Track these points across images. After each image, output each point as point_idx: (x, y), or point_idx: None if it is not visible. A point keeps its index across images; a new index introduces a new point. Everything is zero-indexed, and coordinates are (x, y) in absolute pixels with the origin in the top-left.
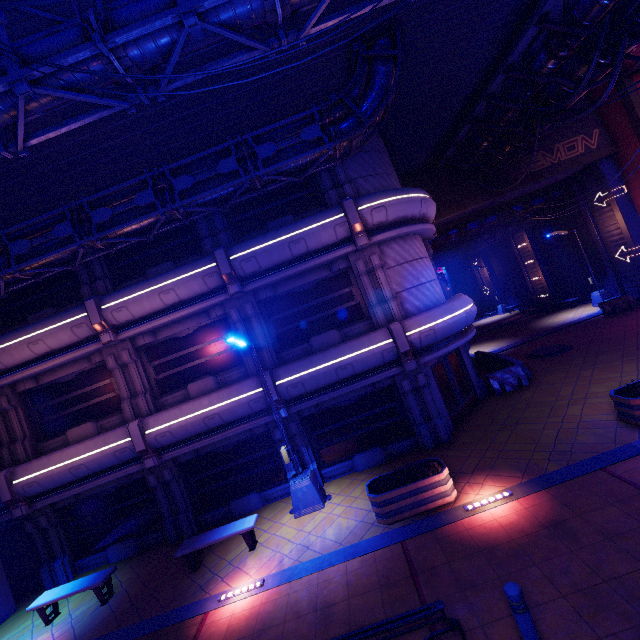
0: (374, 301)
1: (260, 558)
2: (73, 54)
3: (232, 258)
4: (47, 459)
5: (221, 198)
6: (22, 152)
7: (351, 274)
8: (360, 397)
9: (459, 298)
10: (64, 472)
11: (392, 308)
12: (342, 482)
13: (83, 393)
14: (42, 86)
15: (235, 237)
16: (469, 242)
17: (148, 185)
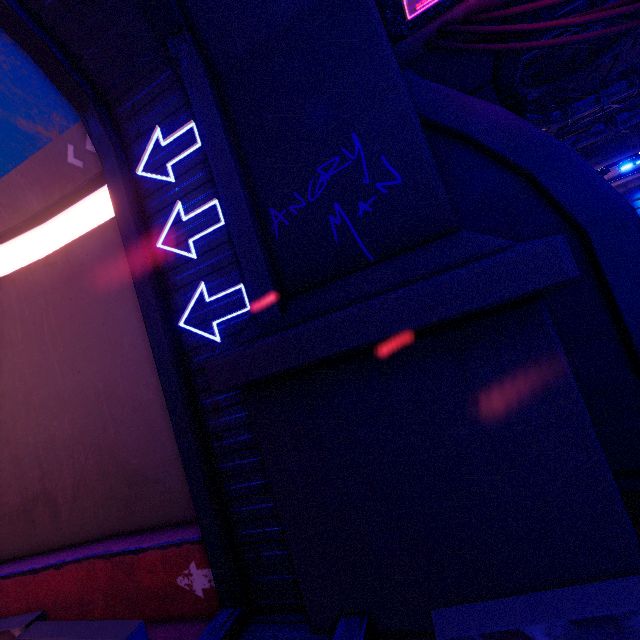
0: None
1: None
2: None
3: None
4: None
5: None
6: None
7: None
8: None
9: None
10: None
11: None
12: None
13: None
14: None
15: None
16: None
17: None
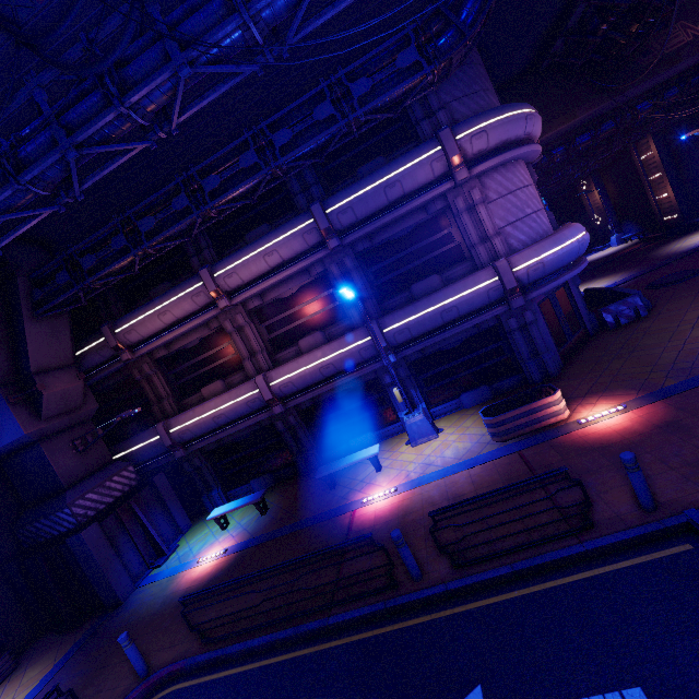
0: (476, 240)
1: (388, 475)
2: (223, 29)
3: (328, 212)
4: (192, 412)
5: (318, 148)
6: (175, 131)
7: (449, 214)
8: (464, 340)
9: (570, 226)
10: (209, 421)
11: (496, 245)
12: (451, 418)
13: (207, 356)
14: (197, 65)
15: (325, 189)
16: (578, 161)
17: (248, 145)
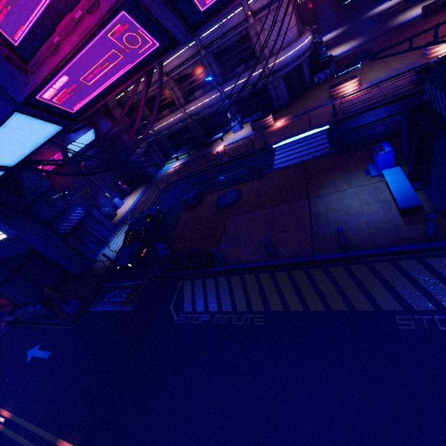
0: (258, 50)
1: (224, 142)
2: None
3: (200, 38)
4: (161, 122)
5: None
6: None
7: (249, 35)
8: (255, 93)
9: (297, 41)
10: (167, 125)
11: (265, 53)
12: (248, 124)
13: (161, 99)
14: None
15: None
16: None
17: None
